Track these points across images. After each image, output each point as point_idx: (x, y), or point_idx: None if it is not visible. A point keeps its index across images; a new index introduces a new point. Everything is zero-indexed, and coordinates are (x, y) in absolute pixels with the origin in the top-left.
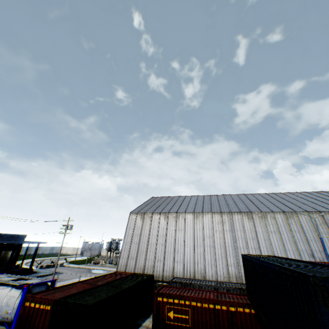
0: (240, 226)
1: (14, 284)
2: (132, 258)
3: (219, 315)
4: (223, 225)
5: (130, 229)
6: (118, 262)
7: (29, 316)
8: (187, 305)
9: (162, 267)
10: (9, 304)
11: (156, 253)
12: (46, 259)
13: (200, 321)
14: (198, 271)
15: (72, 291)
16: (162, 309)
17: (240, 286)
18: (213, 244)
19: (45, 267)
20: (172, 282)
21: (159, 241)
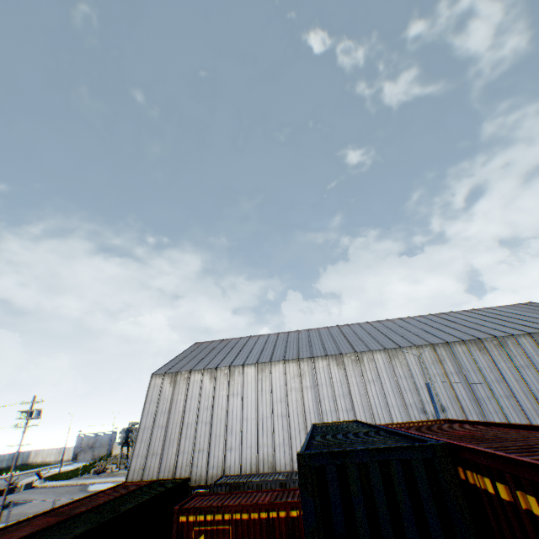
0: (327, 378)
1: None
2: (154, 455)
3: (275, 528)
4: (301, 380)
5: (151, 403)
6: (129, 466)
7: None
8: (227, 521)
9: (206, 461)
10: None
11: (195, 440)
12: None
13: None
14: (263, 460)
15: (19, 534)
16: (186, 536)
17: None
18: (286, 412)
19: None
20: (215, 485)
21: (201, 418)
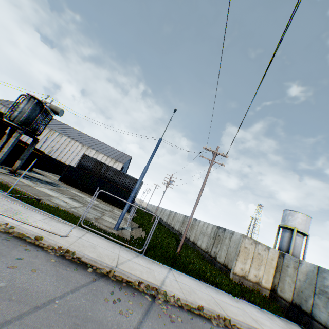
0: None
1: None
2: None
3: None
4: None
5: None
6: None
7: None
8: None
9: None
10: None
11: None
12: None
13: None
14: None
15: None
16: None
17: None
18: None
19: None
20: None
21: None
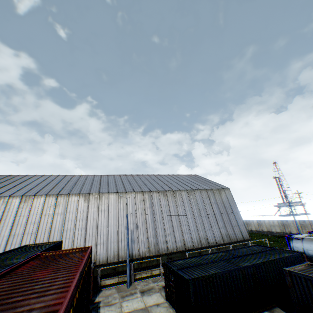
0: (74, 208)
1: None
2: None
3: None
4: (55, 209)
5: None
6: None
7: None
8: None
9: None
10: None
11: None
12: None
13: None
14: None
15: None
16: None
17: None
18: (36, 230)
19: None
20: None
21: None
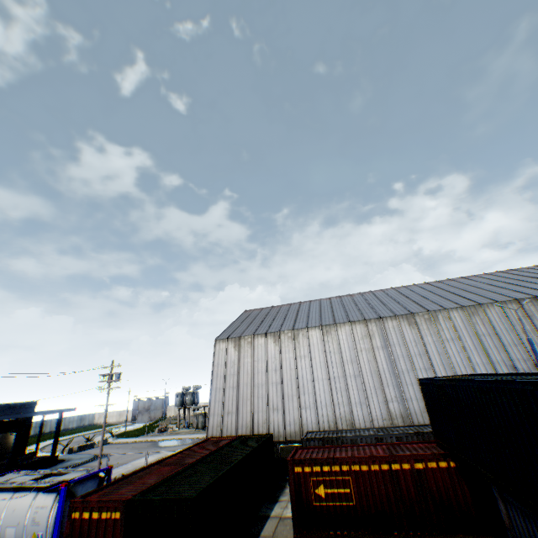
0: (399, 338)
1: (40, 486)
2: (230, 413)
3: (400, 480)
4: (371, 340)
5: (219, 367)
6: (207, 423)
7: (82, 535)
8: (346, 472)
9: (282, 419)
10: (37, 520)
11: (268, 399)
12: (75, 437)
13: (370, 493)
14: (341, 418)
15: (150, 481)
16: (304, 486)
17: (414, 429)
18: (359, 372)
19: (77, 450)
20: (307, 440)
21: (271, 379)
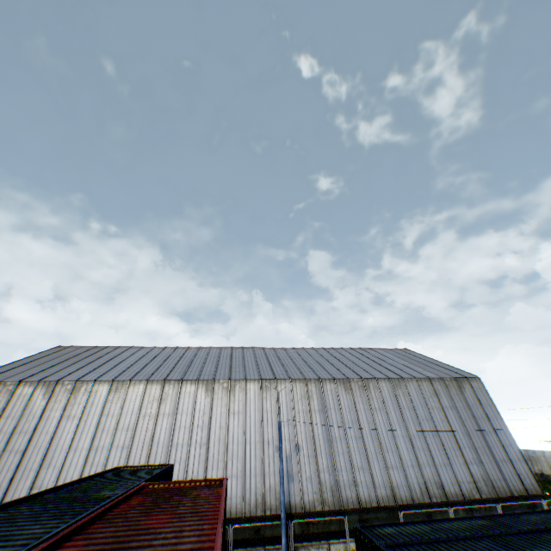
0: (190, 405)
1: None
2: None
3: None
4: (160, 405)
5: None
6: None
7: None
8: None
9: None
10: None
11: None
12: None
13: None
14: None
15: None
16: None
17: None
18: (130, 442)
19: None
20: None
21: (14, 444)
